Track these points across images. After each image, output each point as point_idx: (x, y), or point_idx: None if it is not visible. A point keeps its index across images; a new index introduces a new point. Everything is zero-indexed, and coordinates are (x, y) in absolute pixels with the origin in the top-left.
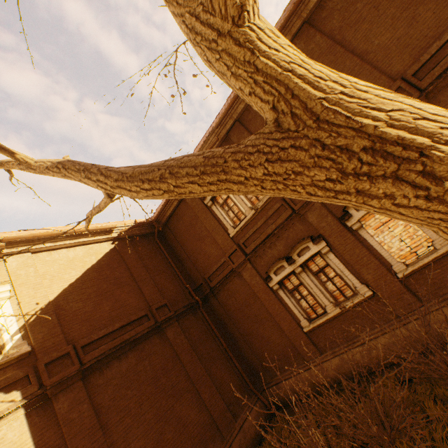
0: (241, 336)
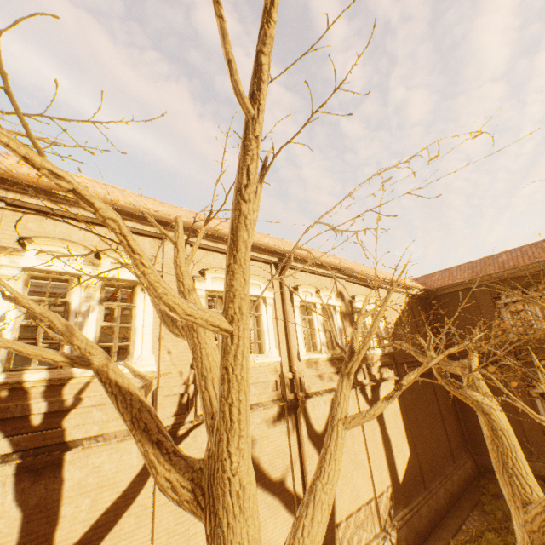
0: (472, 409)
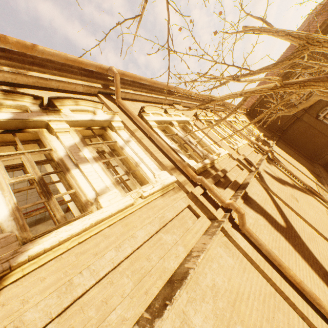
0: (301, 145)
